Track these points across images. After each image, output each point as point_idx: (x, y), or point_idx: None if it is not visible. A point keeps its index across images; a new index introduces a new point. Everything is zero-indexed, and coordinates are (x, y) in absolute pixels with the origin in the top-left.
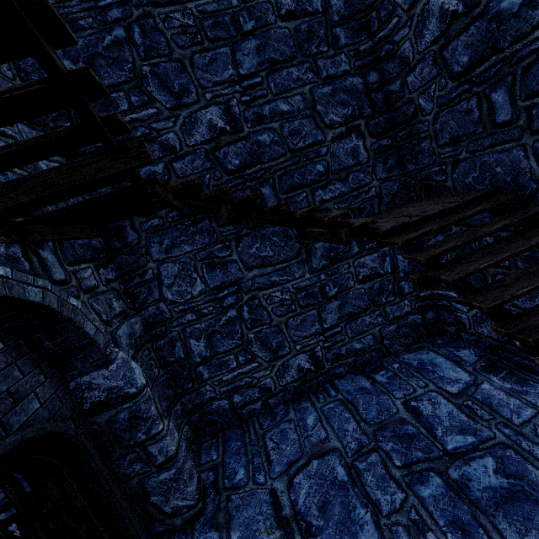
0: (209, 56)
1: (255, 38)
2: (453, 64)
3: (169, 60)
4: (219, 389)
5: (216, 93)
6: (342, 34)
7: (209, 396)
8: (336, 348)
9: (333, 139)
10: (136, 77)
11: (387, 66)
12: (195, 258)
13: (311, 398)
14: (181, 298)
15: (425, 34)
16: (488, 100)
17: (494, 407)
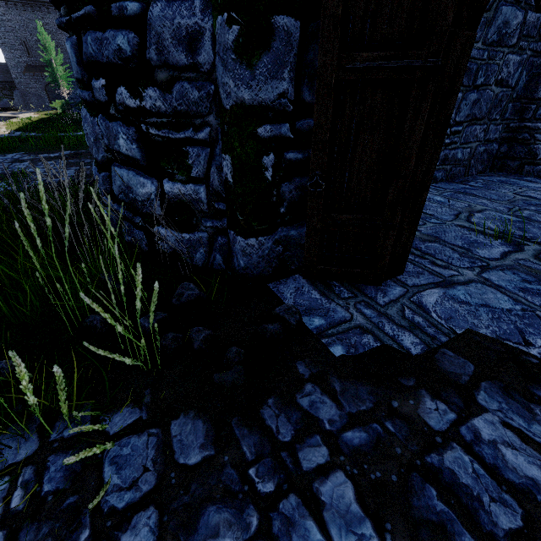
0: None
1: None
2: None
3: None
4: None
5: None
6: None
7: None
8: (449, 149)
9: None
10: None
11: None
12: None
13: None
14: None
15: None
16: None
17: None
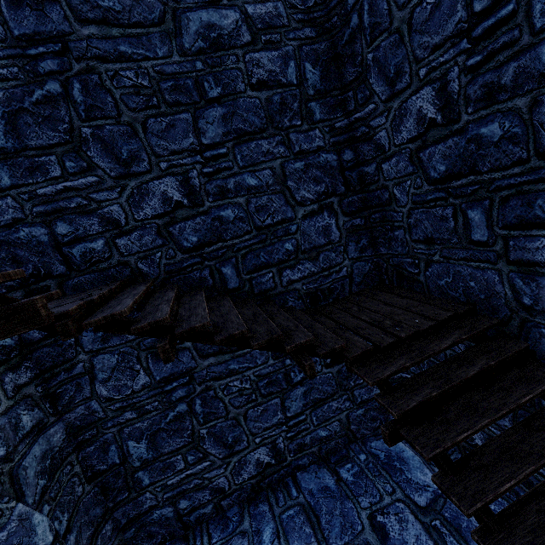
0: (166, 121)
1: (221, 106)
2: (430, 168)
3: (117, 122)
4: (162, 495)
5: (172, 163)
6: (317, 109)
7: (149, 504)
8: (300, 437)
9: (303, 216)
10: (74, 139)
11: (363, 147)
12: (139, 348)
13: (269, 499)
14: (119, 394)
15: (402, 130)
16: (465, 215)
17: (463, 532)
